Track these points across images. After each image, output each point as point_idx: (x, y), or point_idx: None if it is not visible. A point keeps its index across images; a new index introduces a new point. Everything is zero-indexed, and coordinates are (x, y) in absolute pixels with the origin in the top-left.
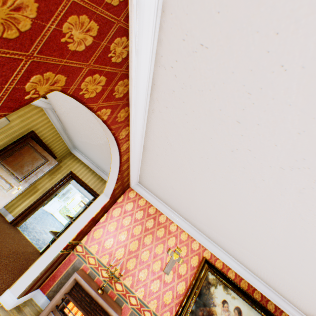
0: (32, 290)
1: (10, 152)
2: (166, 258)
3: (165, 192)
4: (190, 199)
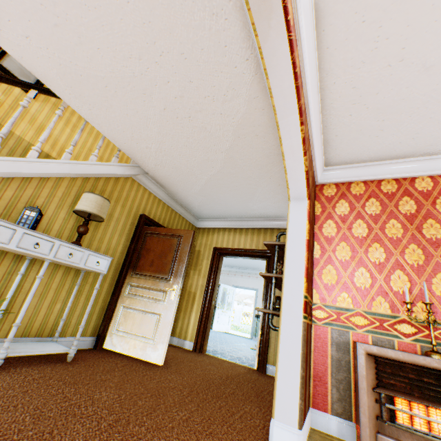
0: (305, 409)
1: (136, 255)
2: None
3: (400, 118)
4: None
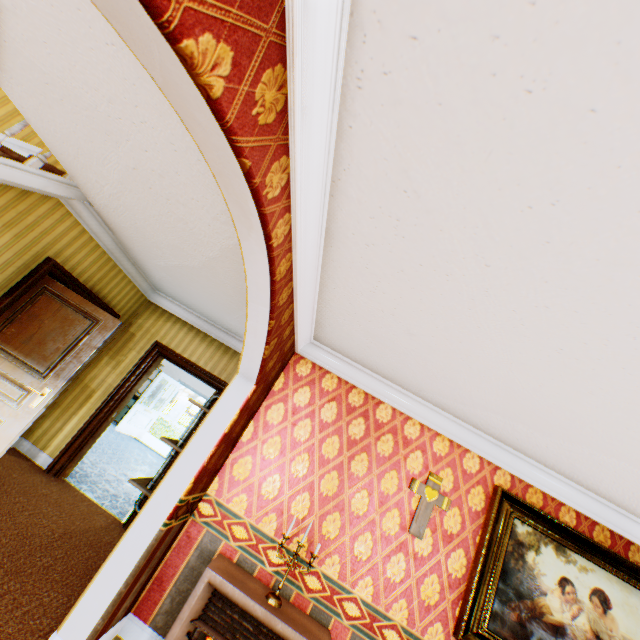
0: (115, 621)
1: (8, 315)
2: (410, 501)
3: (385, 350)
4: (462, 354)
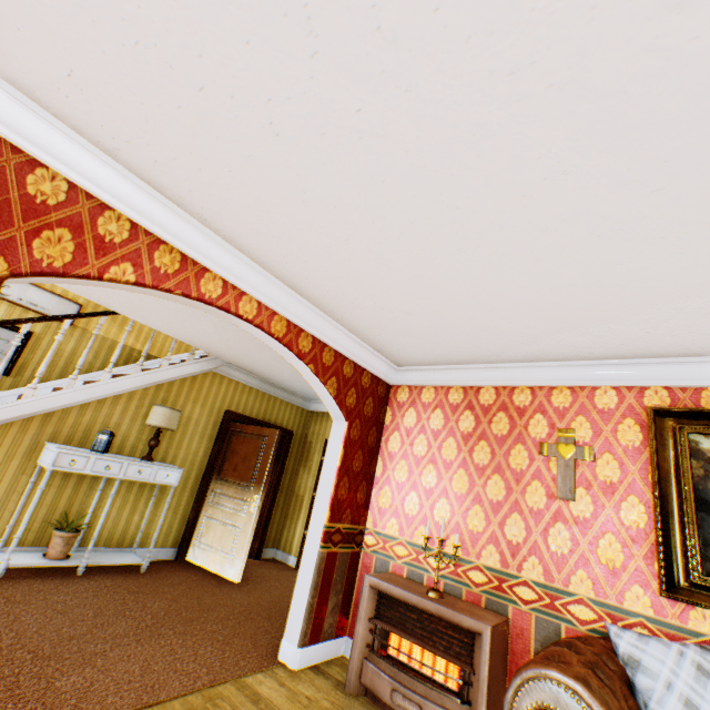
0: (326, 634)
1: (222, 457)
2: (547, 468)
3: (426, 339)
4: (447, 302)
